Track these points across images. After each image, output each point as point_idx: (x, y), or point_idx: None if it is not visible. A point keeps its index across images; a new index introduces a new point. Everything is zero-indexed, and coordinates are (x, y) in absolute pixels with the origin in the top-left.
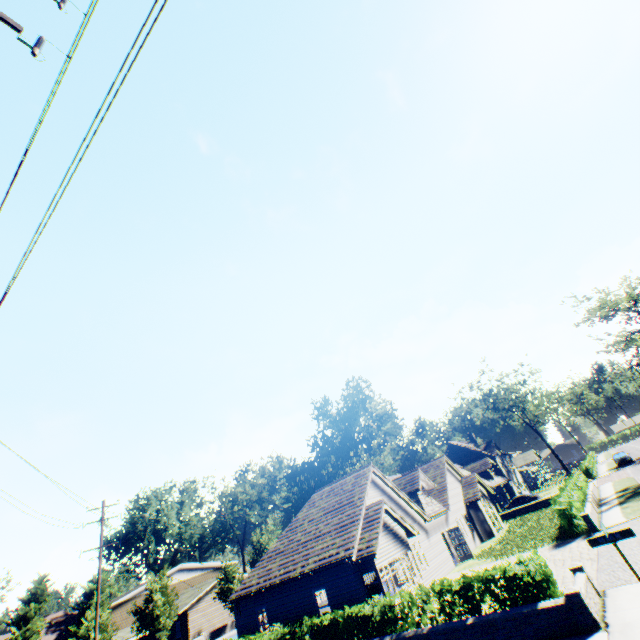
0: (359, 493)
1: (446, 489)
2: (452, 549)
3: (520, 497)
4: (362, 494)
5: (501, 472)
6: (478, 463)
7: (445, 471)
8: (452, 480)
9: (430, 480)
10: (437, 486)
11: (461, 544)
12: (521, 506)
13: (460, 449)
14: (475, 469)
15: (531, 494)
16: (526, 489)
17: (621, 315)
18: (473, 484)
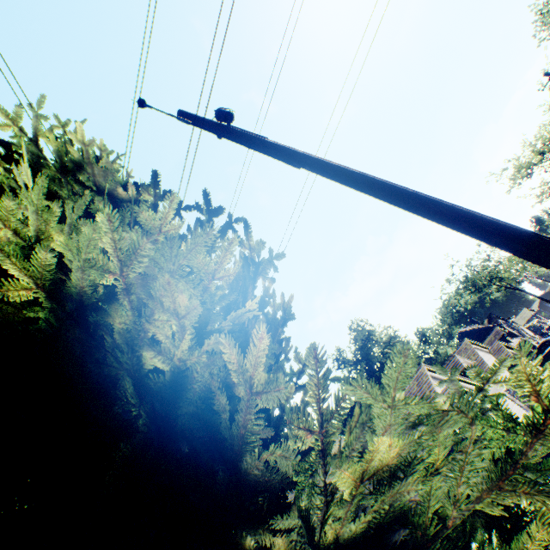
0: (427, 388)
1: (483, 361)
2: (517, 402)
3: (541, 344)
4: (430, 387)
5: (513, 334)
6: (491, 335)
7: (474, 349)
8: (483, 354)
9: (468, 359)
10: (475, 363)
11: (522, 395)
12: (547, 350)
13: (469, 333)
14: (491, 341)
15: (549, 337)
16: (540, 339)
17: (537, 169)
18: (501, 349)
